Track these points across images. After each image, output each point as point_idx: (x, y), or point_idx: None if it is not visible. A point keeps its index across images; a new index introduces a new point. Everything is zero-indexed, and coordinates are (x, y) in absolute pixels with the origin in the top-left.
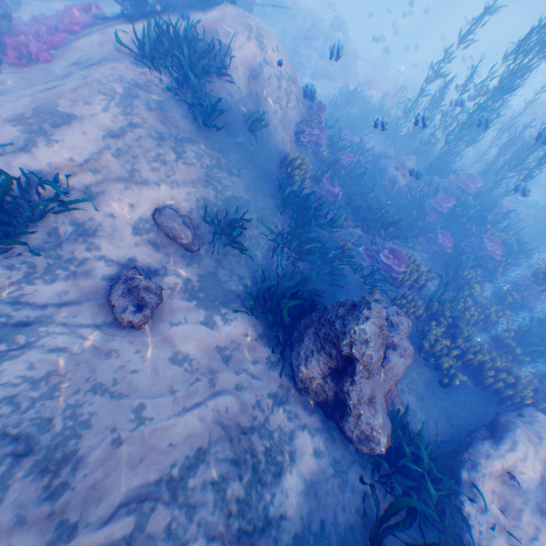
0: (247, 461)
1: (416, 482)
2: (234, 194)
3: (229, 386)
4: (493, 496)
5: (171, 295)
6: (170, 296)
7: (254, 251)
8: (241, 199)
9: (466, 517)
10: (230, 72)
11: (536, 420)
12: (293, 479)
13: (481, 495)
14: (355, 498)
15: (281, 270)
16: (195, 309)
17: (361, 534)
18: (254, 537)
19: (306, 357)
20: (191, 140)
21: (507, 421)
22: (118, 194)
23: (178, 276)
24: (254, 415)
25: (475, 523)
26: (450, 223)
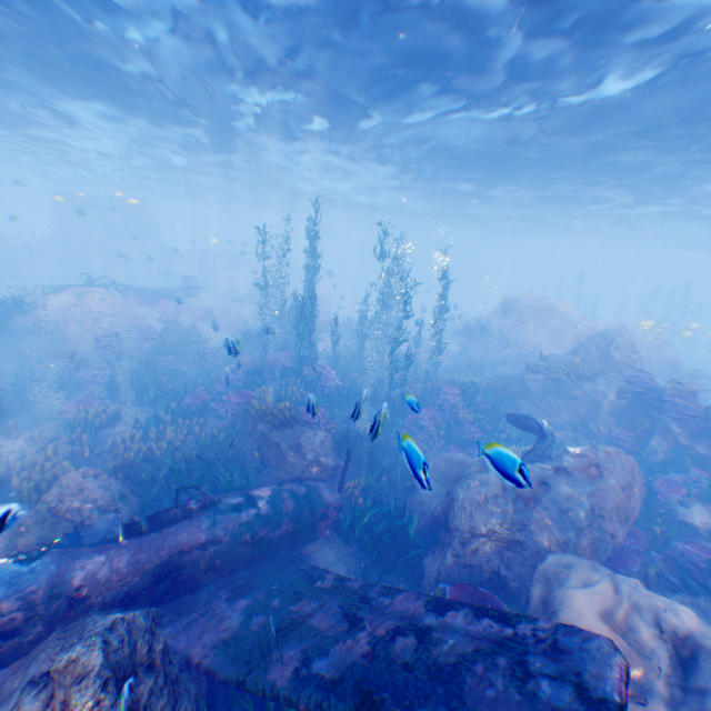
0: None
1: None
2: None
3: None
4: None
5: None
6: None
7: None
8: None
9: None
10: (45, 312)
11: None
12: None
13: None
14: None
15: None
16: None
17: None
18: None
19: None
20: None
21: None
22: None
23: None
24: None
25: None
26: None
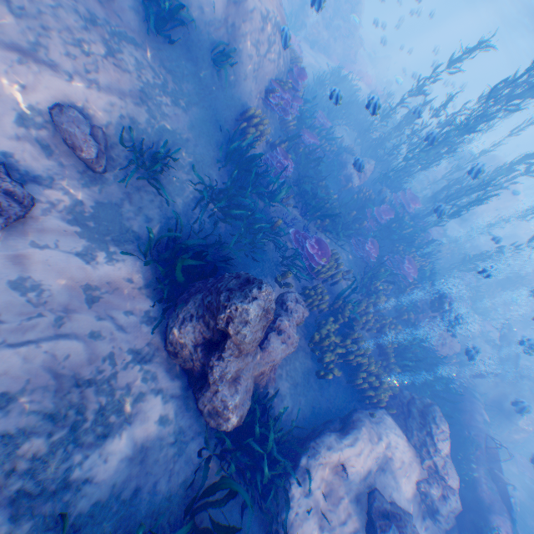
0: (68, 416)
1: (255, 462)
2: (172, 127)
3: (83, 332)
4: (322, 482)
5: (49, 212)
6: (47, 213)
7: (176, 197)
8: (179, 135)
9: (290, 498)
10: None
11: (384, 423)
12: (120, 442)
13: (311, 481)
14: (187, 469)
15: (200, 227)
16: (77, 237)
17: (178, 505)
18: (38, 500)
19: (184, 322)
20: (135, 42)
21: (358, 421)
22: (6, 65)
23: (67, 194)
24: (101, 368)
25: (296, 505)
26: (383, 234)
